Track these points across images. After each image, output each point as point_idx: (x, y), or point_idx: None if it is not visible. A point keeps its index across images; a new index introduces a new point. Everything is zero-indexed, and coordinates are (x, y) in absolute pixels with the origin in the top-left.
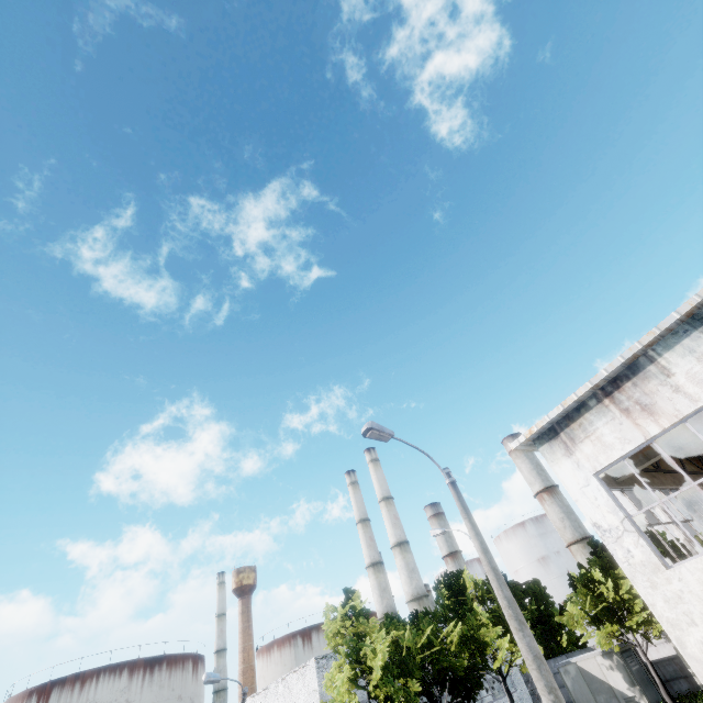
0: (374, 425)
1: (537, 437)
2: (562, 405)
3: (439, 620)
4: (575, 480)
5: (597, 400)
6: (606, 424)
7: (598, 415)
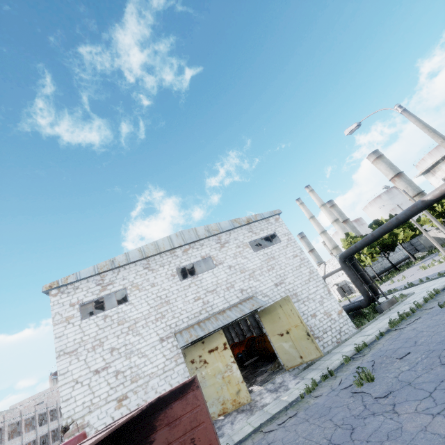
0: (386, 186)
1: (422, 173)
2: (431, 164)
3: None
4: (435, 182)
5: (442, 160)
6: (444, 166)
7: (442, 164)
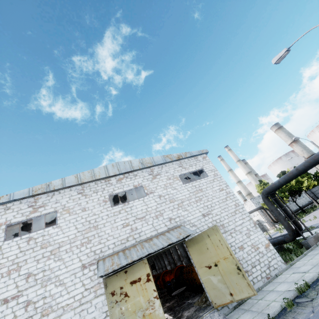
0: (296, 137)
1: None
2: None
3: None
4: None
5: None
6: None
7: None
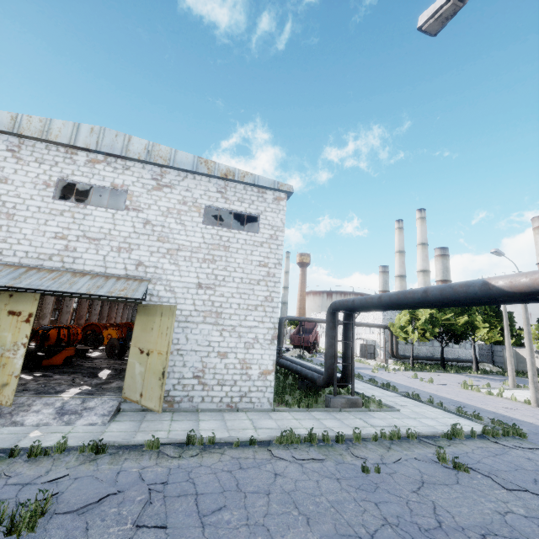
0: (498, 251)
1: None
2: None
3: (454, 313)
4: None
5: None
6: None
7: None
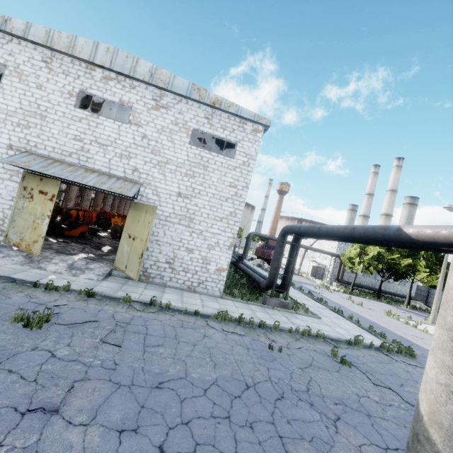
0: (451, 207)
1: None
2: None
3: (401, 255)
4: None
5: None
6: None
7: None
